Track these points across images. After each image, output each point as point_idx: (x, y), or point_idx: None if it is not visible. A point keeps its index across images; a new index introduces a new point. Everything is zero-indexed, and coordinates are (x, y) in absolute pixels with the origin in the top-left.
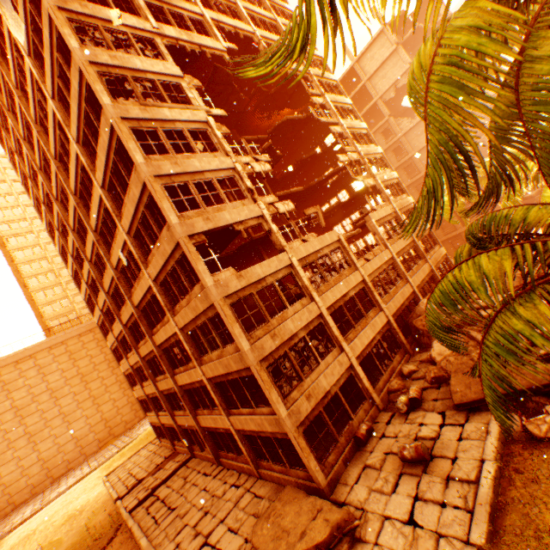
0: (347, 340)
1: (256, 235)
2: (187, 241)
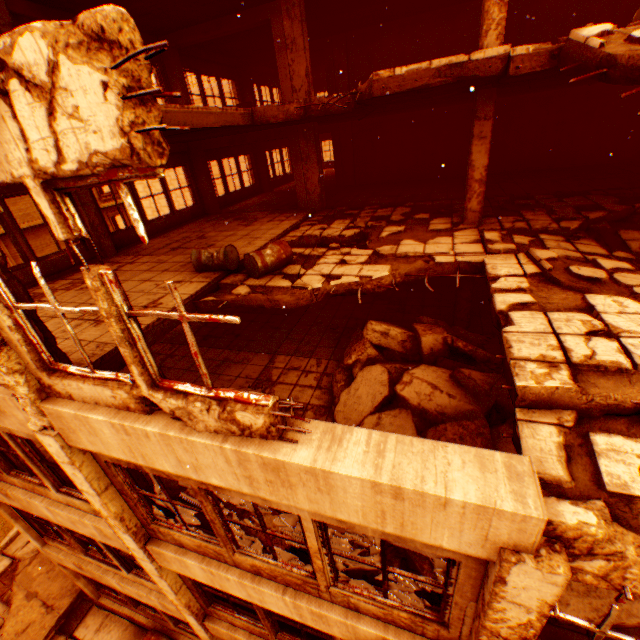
0: (219, 614)
1: (396, 73)
2: None
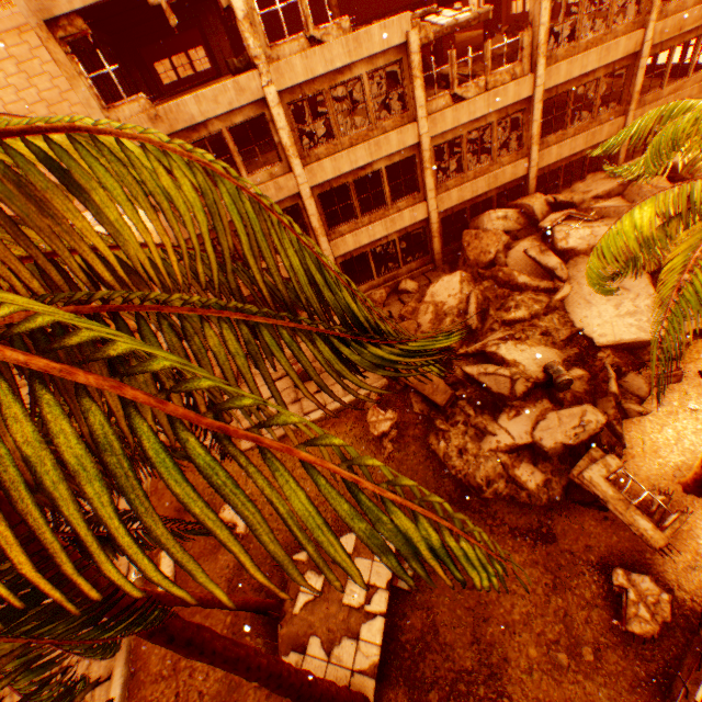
0: (335, 234)
1: None
2: (46, 36)
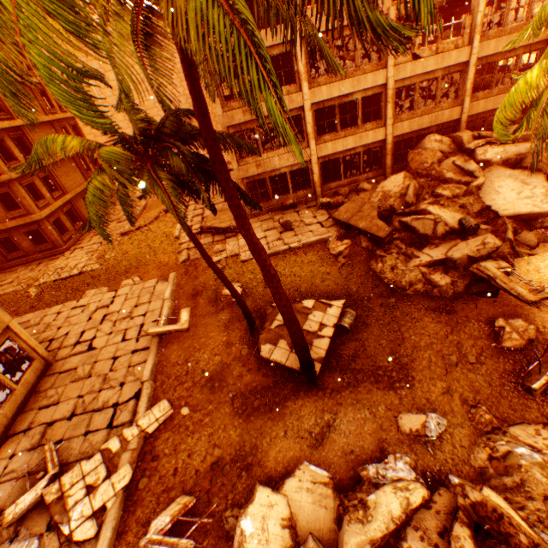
0: (320, 141)
1: None
2: None
